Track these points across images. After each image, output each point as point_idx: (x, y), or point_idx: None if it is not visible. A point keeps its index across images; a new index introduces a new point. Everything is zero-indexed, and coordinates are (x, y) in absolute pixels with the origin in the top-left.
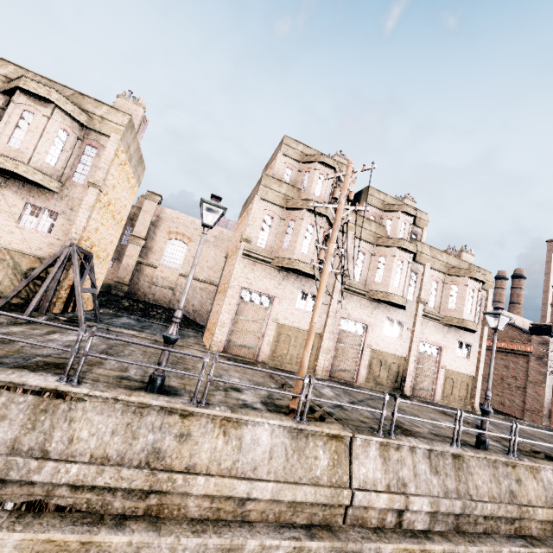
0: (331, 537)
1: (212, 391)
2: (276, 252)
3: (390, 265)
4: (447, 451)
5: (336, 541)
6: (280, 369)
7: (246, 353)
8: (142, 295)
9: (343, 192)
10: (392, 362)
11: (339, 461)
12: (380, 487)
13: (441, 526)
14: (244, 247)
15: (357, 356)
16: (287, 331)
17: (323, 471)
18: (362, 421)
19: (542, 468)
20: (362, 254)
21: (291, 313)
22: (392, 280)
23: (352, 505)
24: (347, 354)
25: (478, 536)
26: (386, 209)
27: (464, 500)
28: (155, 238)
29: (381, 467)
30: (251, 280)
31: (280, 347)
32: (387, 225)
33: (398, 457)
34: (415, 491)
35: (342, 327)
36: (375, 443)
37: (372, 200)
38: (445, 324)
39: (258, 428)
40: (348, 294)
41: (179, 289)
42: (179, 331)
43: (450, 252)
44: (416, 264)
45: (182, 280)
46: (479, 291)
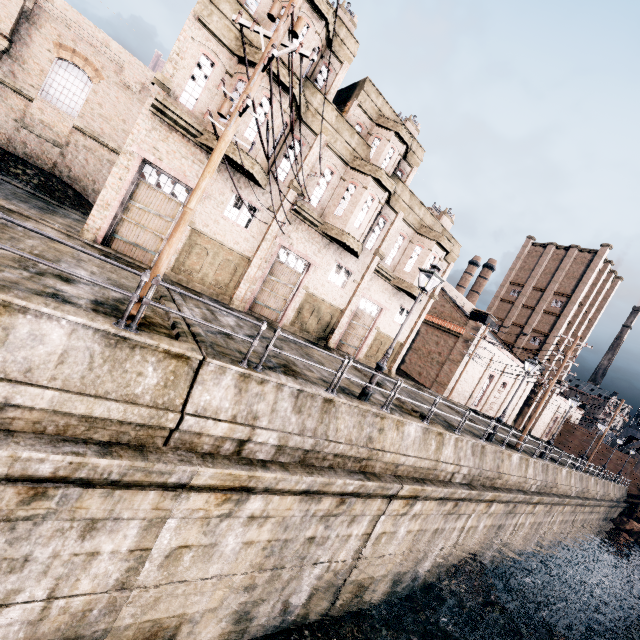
0: (135, 457)
1: (6, 267)
2: (209, 124)
3: (357, 198)
4: (319, 394)
5: (140, 461)
6: (184, 286)
7: (140, 256)
8: (2, 139)
9: (287, 11)
10: (326, 311)
11: (175, 383)
12: (224, 417)
13: (286, 458)
14: (156, 95)
15: (288, 295)
16: (205, 242)
17: (147, 390)
18: (242, 352)
19: (408, 423)
20: (330, 173)
21: (215, 220)
22: (354, 218)
23: (178, 429)
24: (278, 291)
25: (321, 469)
26: (379, 123)
27: (318, 439)
28: (29, 44)
29: (233, 397)
30: (161, 153)
31: (191, 261)
32: (373, 146)
33: (259, 391)
34: (266, 425)
35: (280, 259)
36: (234, 373)
37: (366, 101)
38: (395, 286)
39: (47, 322)
40: (298, 219)
41: (72, 151)
42: (53, 207)
43: (433, 212)
44: (388, 209)
45: (79, 137)
46: (440, 260)
